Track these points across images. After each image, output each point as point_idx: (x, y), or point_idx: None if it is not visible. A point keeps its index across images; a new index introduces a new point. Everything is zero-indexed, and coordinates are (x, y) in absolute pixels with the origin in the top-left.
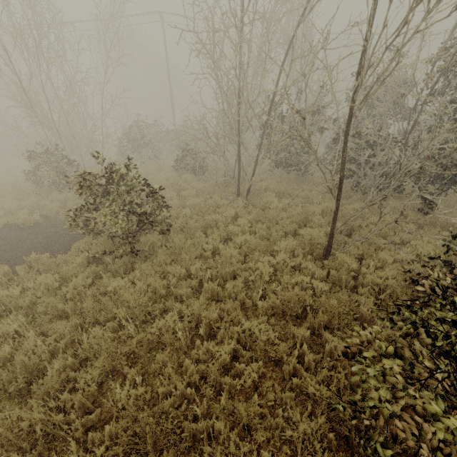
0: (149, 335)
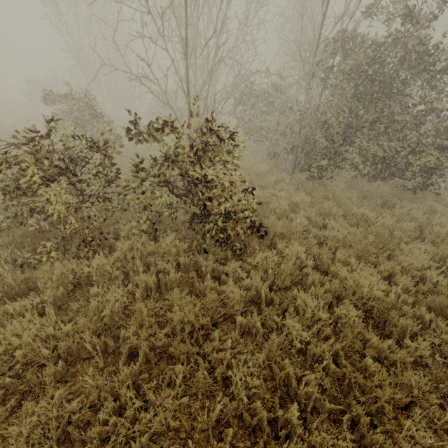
0: None
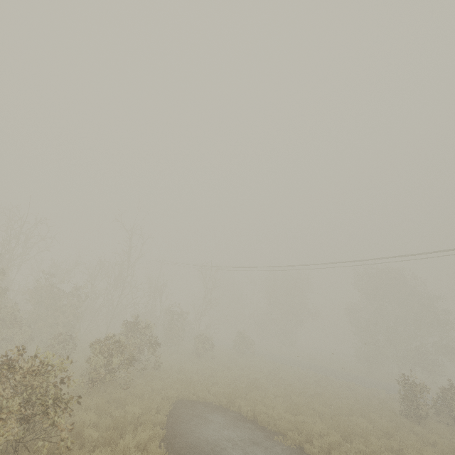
0: None
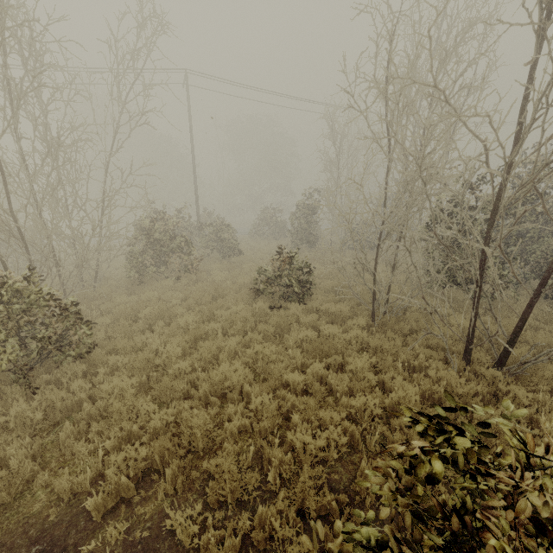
0: None
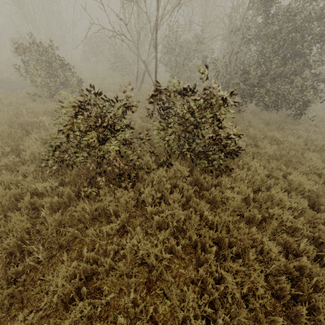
0: (31, 119)
